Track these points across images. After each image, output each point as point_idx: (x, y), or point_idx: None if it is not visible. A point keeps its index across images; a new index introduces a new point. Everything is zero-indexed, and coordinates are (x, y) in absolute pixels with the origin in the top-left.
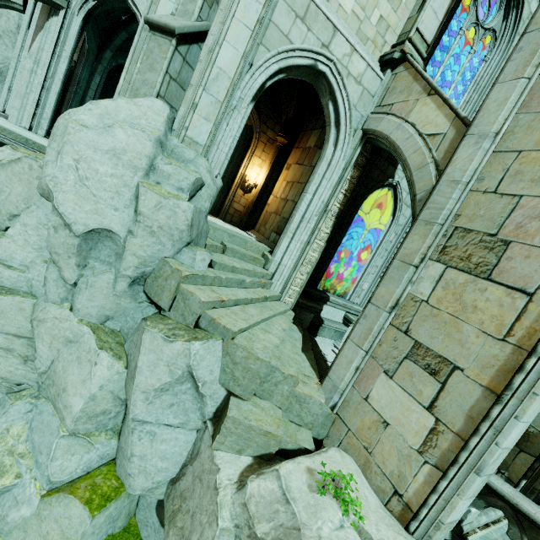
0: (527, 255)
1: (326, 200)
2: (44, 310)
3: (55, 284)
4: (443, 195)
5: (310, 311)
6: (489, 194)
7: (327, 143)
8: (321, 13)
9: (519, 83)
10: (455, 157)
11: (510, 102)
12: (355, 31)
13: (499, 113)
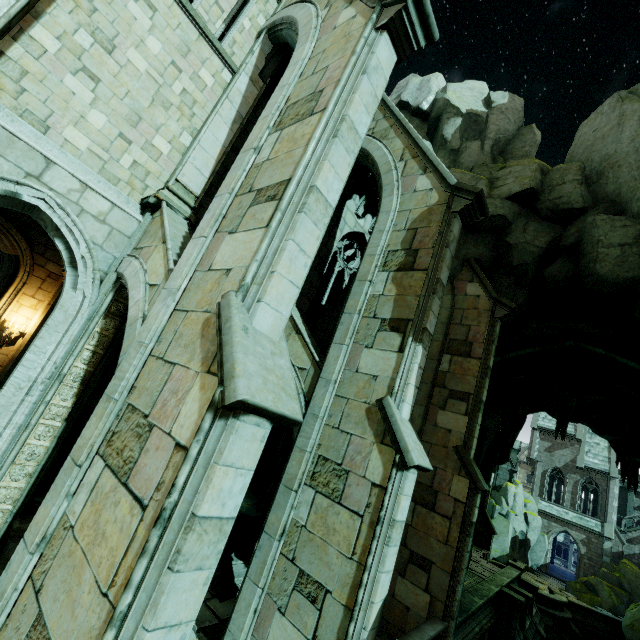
0: (158, 445)
1: (63, 360)
2: None
3: None
4: (129, 360)
5: None
6: (159, 360)
7: (65, 286)
8: (21, 141)
9: (200, 241)
10: (149, 313)
11: (192, 259)
12: (98, 169)
13: (184, 269)
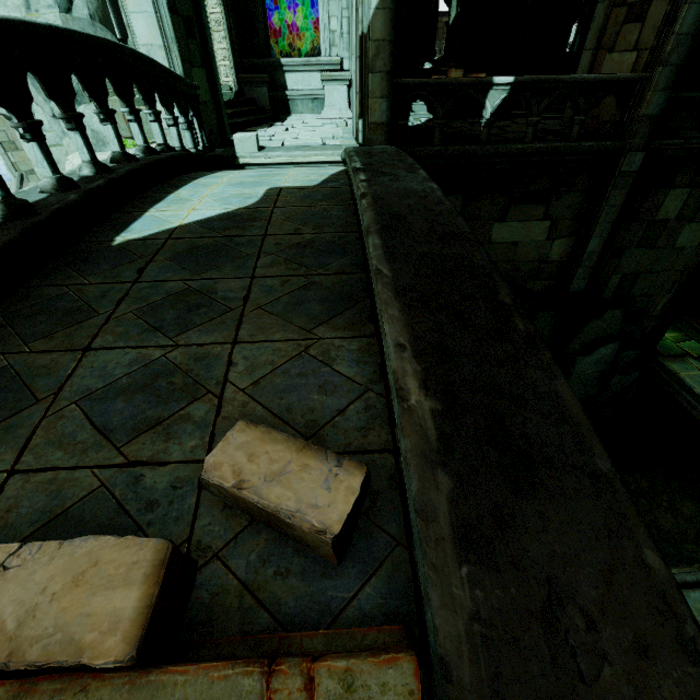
0: None
1: None
2: (64, 146)
3: (53, 124)
4: None
5: (258, 85)
6: None
7: None
8: None
9: None
10: None
11: None
12: None
13: None
